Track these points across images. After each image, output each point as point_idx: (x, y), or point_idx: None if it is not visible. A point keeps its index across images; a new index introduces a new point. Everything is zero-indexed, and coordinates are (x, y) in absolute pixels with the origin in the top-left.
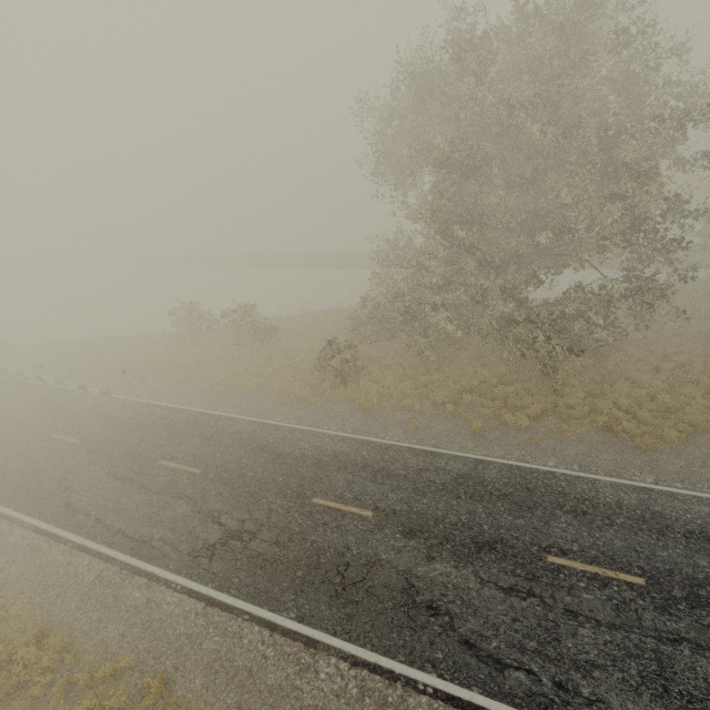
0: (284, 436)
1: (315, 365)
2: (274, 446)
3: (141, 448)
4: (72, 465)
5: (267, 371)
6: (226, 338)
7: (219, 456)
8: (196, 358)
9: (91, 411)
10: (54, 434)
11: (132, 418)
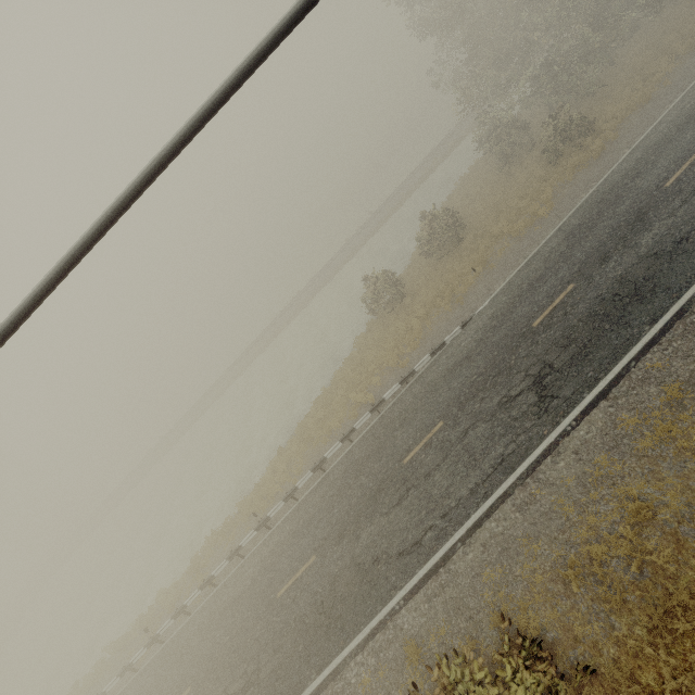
0: (668, 123)
1: (550, 159)
2: (684, 119)
3: (626, 217)
4: (626, 263)
5: (525, 201)
6: (423, 274)
7: (682, 146)
8: (446, 279)
9: (499, 316)
10: (534, 323)
11: (548, 263)
